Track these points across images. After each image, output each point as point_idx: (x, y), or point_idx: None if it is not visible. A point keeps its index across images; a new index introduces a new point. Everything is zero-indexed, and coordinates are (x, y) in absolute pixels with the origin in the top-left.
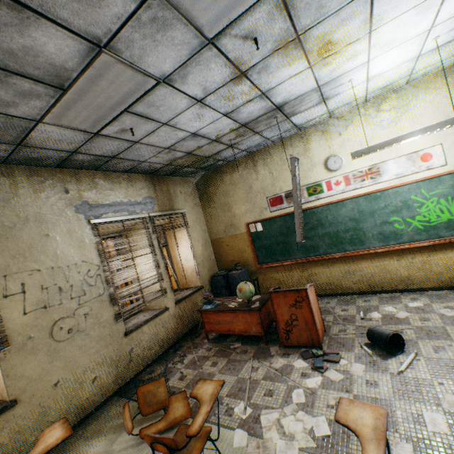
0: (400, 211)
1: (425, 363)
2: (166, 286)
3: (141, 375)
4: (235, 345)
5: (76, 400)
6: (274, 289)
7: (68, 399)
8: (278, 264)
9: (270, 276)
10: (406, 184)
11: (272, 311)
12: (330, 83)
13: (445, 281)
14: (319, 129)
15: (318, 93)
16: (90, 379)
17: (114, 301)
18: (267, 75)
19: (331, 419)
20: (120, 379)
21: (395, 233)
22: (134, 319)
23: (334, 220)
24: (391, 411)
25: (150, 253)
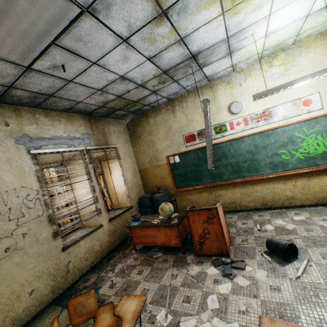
0: (286, 145)
1: (317, 268)
2: (101, 207)
3: (77, 284)
4: (158, 254)
5: (13, 313)
6: (189, 208)
7: (4, 313)
8: (192, 188)
9: (185, 197)
10: (292, 124)
11: (187, 225)
12: (237, 35)
13: (320, 200)
14: (224, 81)
15: (226, 44)
16: (27, 292)
17: (52, 221)
18: (185, 18)
19: (244, 325)
20: (58, 289)
21: (282, 163)
22: (73, 235)
23: (235, 153)
24: (296, 316)
25: (86, 180)
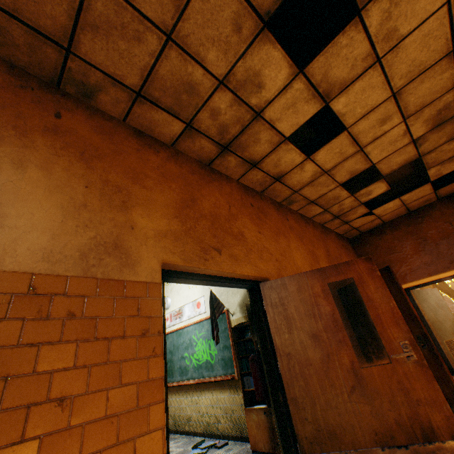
0: (188, 348)
1: None
2: None
3: None
4: None
5: None
6: None
7: None
8: None
9: None
10: (191, 325)
11: None
12: None
13: (206, 426)
14: None
15: None
16: None
17: None
18: None
19: None
20: None
21: (186, 368)
22: None
23: None
24: None
25: None
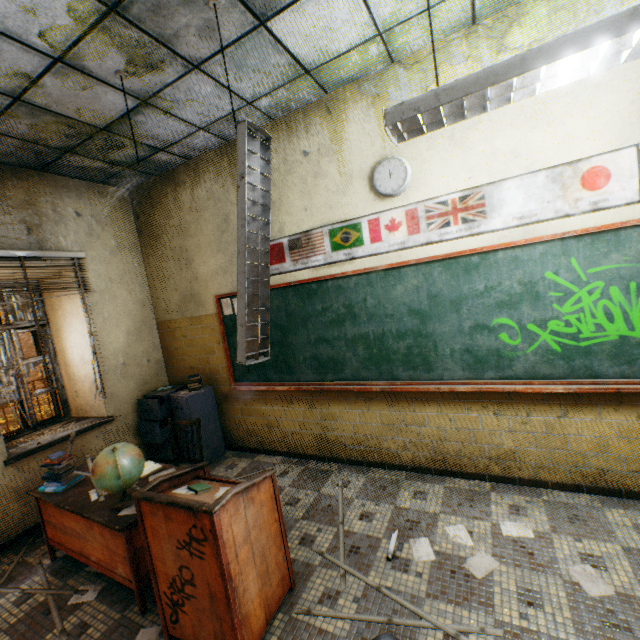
0: (517, 306)
1: None
2: None
3: None
4: (85, 595)
5: None
6: (171, 477)
7: None
8: (266, 389)
9: (255, 407)
10: (540, 243)
11: None
12: None
13: (591, 476)
14: (366, 92)
15: None
16: None
17: None
18: None
19: None
20: None
21: (499, 354)
22: None
23: (379, 309)
24: None
25: None
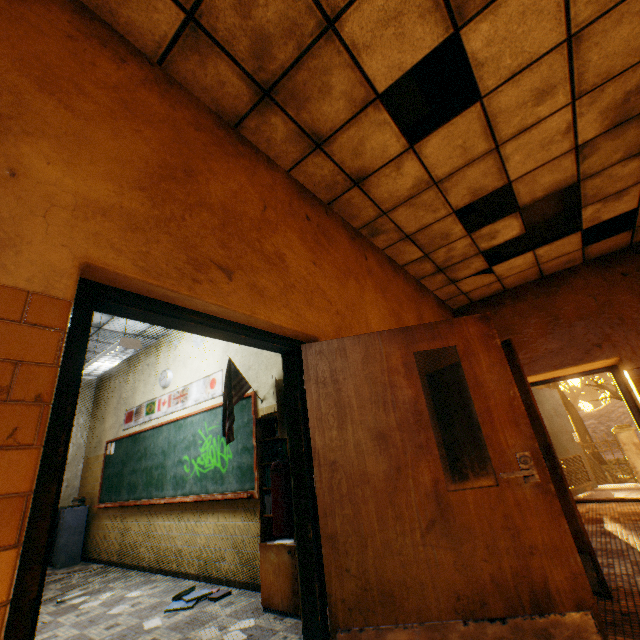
0: (191, 448)
1: None
2: None
3: None
4: None
5: None
6: None
7: None
8: (105, 505)
9: (103, 522)
10: (199, 413)
11: None
12: None
13: (203, 566)
14: (167, 340)
15: None
16: None
17: None
18: None
19: None
20: None
21: (183, 478)
22: None
23: (154, 450)
24: None
25: None
